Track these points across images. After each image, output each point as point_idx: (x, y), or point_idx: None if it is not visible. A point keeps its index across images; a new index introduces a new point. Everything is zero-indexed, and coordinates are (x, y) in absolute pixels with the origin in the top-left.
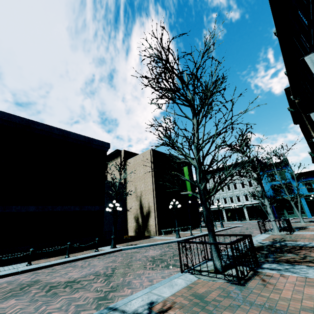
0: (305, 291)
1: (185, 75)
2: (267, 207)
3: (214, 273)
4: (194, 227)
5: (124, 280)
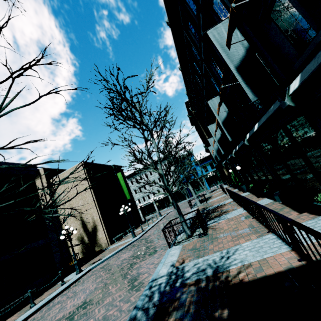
0: (230, 223)
1: (136, 104)
2: (191, 190)
3: (188, 238)
4: (137, 225)
5: (132, 275)
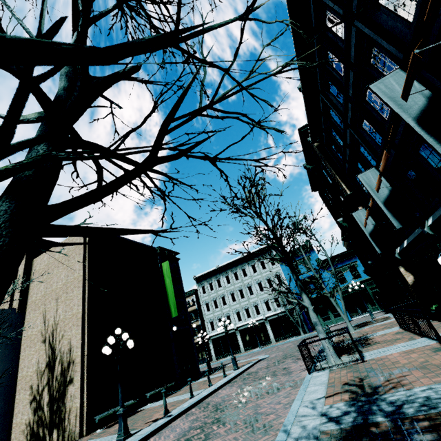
0: None
1: None
2: (310, 311)
3: None
4: (186, 380)
5: None
